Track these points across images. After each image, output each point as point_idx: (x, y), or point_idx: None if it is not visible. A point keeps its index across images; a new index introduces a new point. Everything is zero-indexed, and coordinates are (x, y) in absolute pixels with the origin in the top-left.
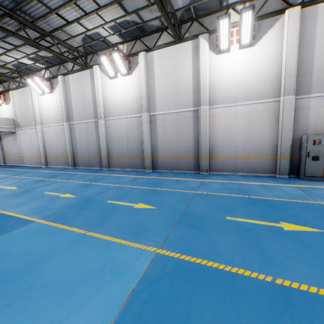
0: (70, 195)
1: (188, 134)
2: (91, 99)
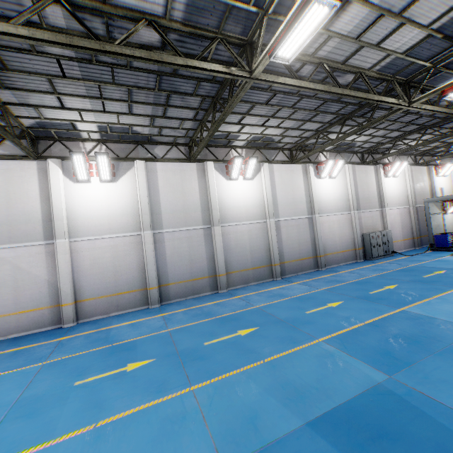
0: (336, 303)
1: (306, 237)
2: (199, 199)
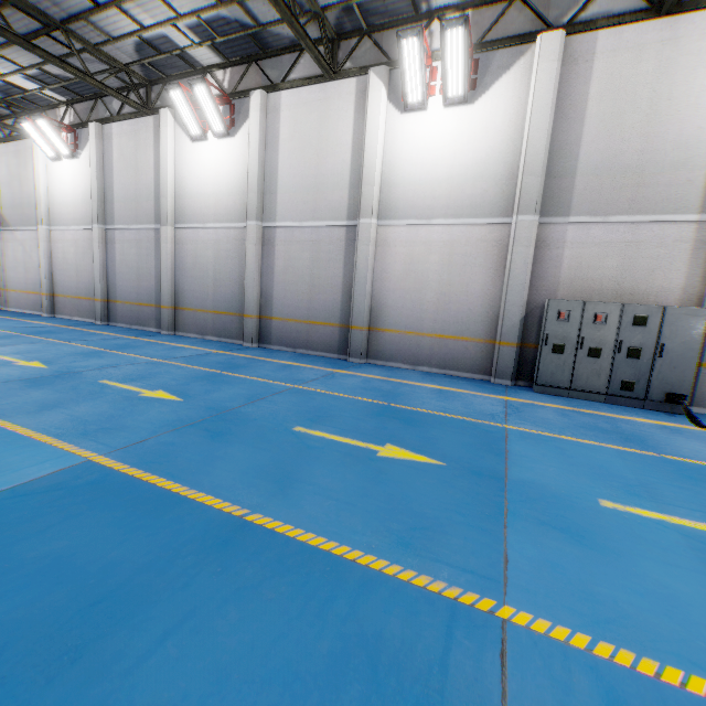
0: (39, 364)
1: (332, 275)
2: (153, 180)
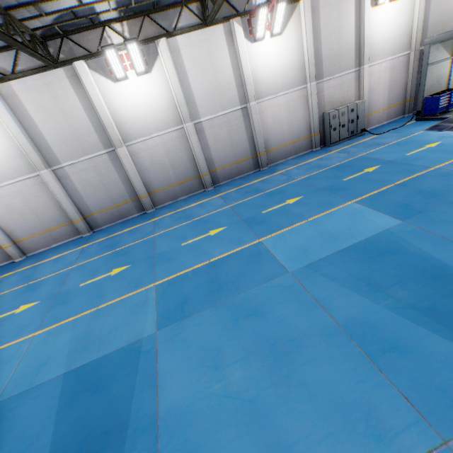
0: (218, 230)
1: (241, 135)
2: (87, 119)
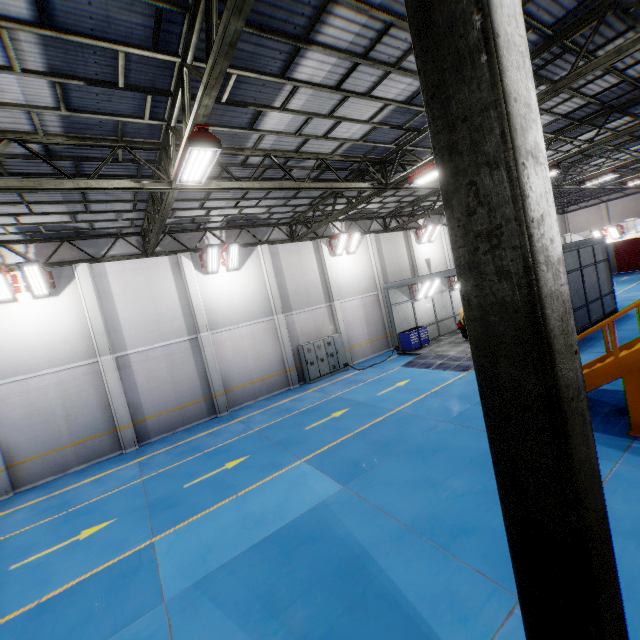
0: (98, 526)
1: (189, 371)
2: None
